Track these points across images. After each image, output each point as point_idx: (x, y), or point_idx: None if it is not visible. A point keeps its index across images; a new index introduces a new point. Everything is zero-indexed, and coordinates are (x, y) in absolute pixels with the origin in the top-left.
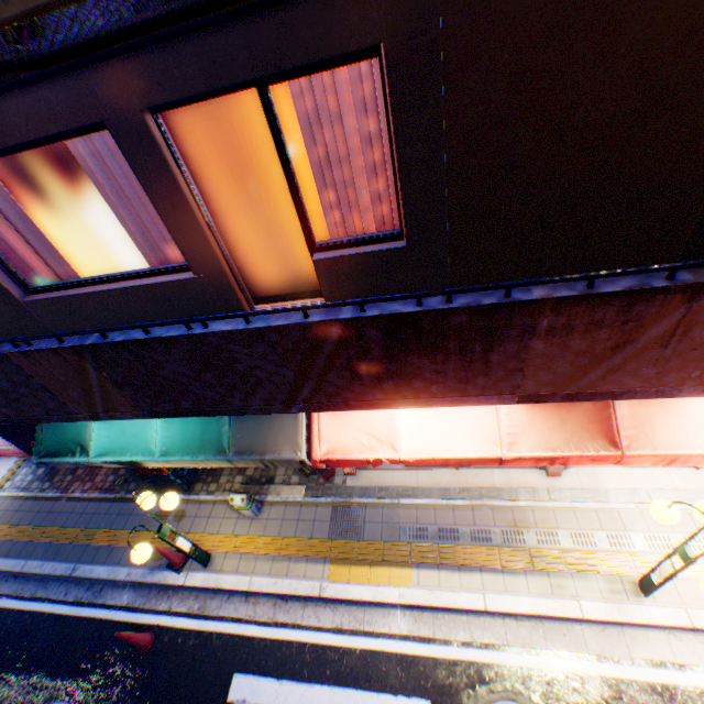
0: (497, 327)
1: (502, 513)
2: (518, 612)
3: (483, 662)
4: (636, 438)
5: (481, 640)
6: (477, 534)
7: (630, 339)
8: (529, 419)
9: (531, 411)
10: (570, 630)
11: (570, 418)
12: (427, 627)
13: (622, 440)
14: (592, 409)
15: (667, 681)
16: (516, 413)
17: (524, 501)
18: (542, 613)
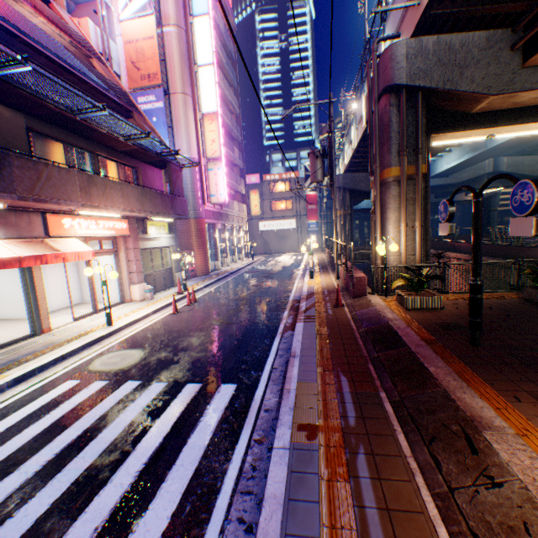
0: (3, 160)
1: (36, 346)
2: (78, 346)
3: (81, 363)
4: (65, 250)
5: (72, 363)
6: (30, 353)
7: (41, 177)
8: (23, 250)
9: (21, 248)
10: (102, 343)
11: (39, 249)
12: (39, 379)
13: (61, 249)
14: (45, 246)
15: (137, 331)
16: (15, 248)
17: (43, 340)
18: (88, 342)
